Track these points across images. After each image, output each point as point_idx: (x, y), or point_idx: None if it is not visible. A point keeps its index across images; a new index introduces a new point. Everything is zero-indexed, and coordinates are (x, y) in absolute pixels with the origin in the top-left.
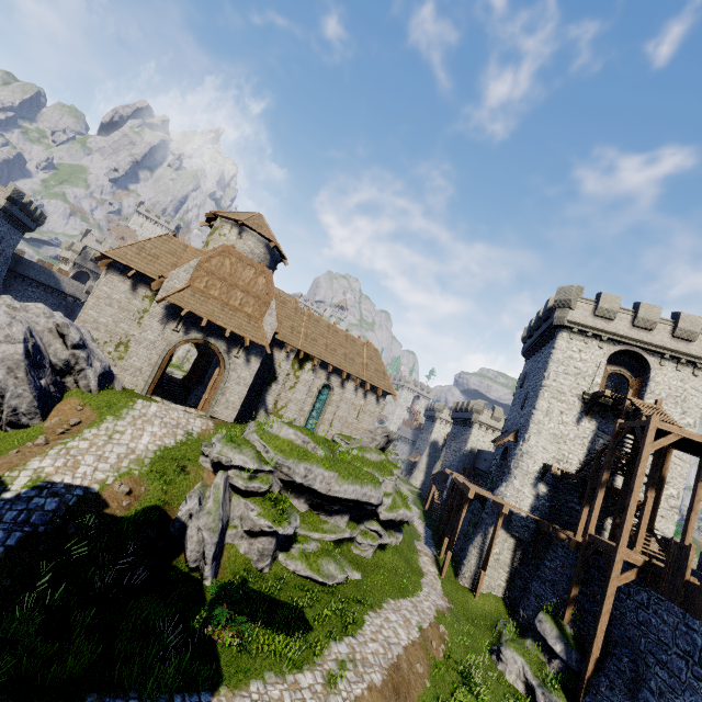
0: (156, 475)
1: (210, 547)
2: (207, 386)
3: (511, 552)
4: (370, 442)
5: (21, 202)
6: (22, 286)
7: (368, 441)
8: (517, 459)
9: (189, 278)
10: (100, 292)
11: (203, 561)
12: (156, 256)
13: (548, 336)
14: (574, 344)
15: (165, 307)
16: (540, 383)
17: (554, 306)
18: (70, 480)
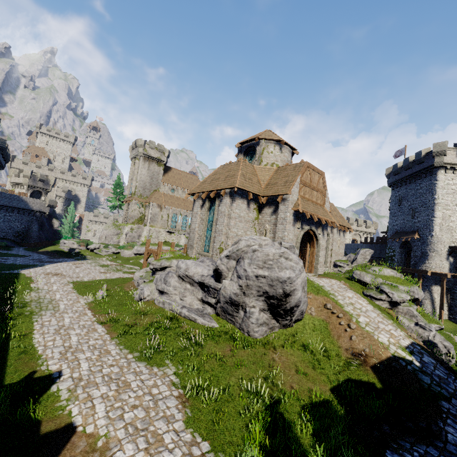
0: (395, 321)
1: (453, 349)
2: (306, 257)
3: (445, 296)
4: (363, 261)
5: (4, 147)
6: (1, 214)
7: (361, 260)
8: (431, 247)
9: (298, 191)
10: (235, 214)
11: (447, 357)
12: (250, 178)
13: (425, 173)
14: (448, 176)
15: (293, 215)
16: (432, 202)
17: (433, 155)
18: (406, 342)
